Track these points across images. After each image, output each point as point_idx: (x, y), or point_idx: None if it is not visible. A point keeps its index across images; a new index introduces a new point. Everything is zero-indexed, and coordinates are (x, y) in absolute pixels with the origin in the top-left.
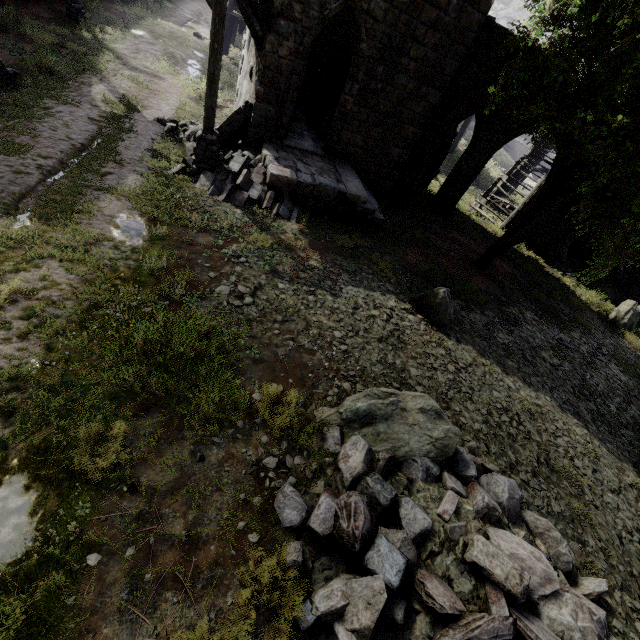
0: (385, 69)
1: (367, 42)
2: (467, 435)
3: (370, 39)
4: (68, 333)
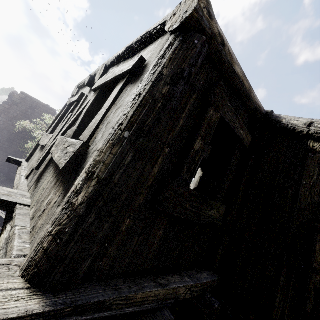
0: (9, 143)
1: (2, 137)
2: None
3: (3, 137)
4: None
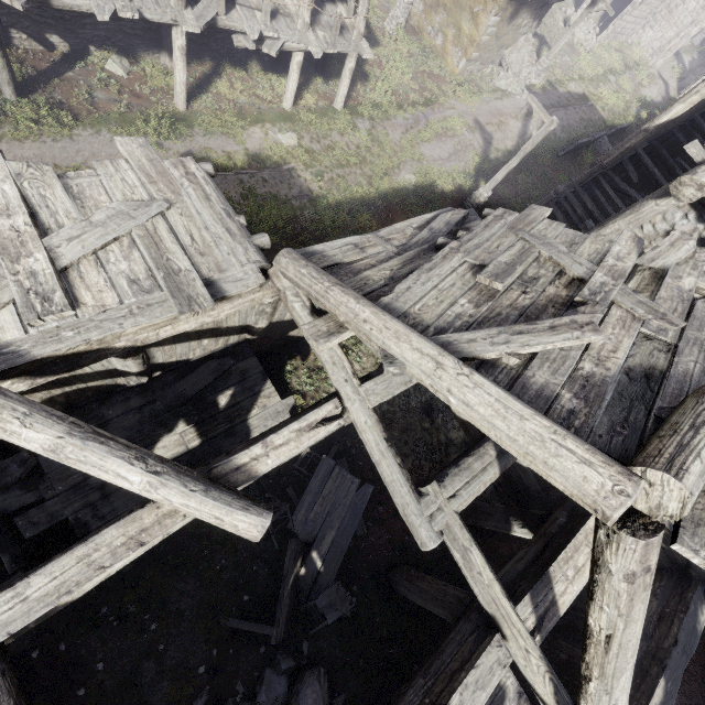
0: None
1: None
2: (553, 16)
3: None
4: (597, 80)
